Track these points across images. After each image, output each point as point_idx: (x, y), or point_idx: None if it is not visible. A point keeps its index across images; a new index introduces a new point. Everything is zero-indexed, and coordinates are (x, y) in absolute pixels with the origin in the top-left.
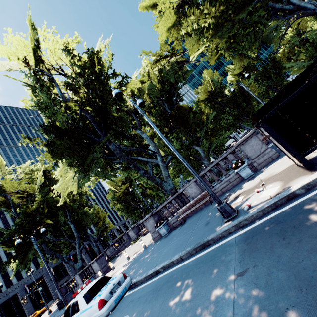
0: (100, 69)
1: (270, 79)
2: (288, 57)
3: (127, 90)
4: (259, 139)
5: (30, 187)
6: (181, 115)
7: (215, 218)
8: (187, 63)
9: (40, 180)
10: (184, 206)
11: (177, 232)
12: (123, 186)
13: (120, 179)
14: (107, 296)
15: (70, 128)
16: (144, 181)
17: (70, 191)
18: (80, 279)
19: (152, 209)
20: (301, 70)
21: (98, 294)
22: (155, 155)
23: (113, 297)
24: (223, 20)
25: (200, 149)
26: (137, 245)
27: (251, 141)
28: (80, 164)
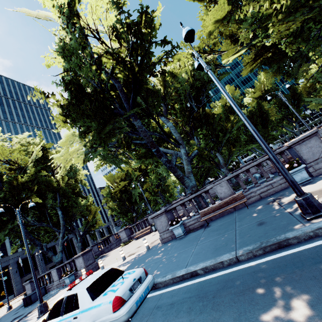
0: (147, 30)
1: (287, 108)
2: (308, 91)
3: (172, 61)
4: (321, 141)
5: (24, 159)
6: (205, 116)
7: (274, 218)
8: (220, 67)
9: (37, 153)
10: (209, 207)
11: (200, 234)
12: (122, 183)
13: (120, 175)
14: (125, 294)
15: (96, 90)
16: (155, 176)
17: (66, 175)
18: (57, 275)
19: (145, 214)
20: (319, 106)
21: (110, 289)
22: (179, 147)
23: (134, 297)
24: (299, 5)
25: (220, 156)
26: (131, 248)
27: (310, 142)
28: (99, 132)
